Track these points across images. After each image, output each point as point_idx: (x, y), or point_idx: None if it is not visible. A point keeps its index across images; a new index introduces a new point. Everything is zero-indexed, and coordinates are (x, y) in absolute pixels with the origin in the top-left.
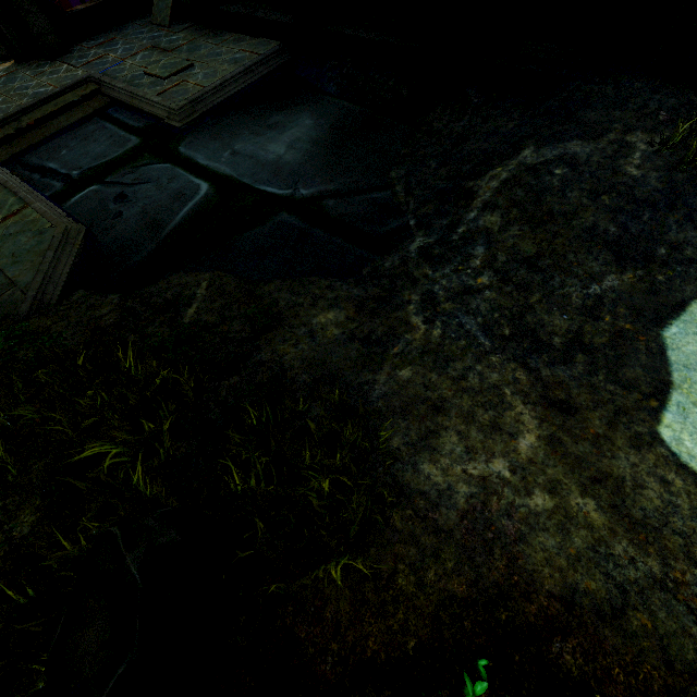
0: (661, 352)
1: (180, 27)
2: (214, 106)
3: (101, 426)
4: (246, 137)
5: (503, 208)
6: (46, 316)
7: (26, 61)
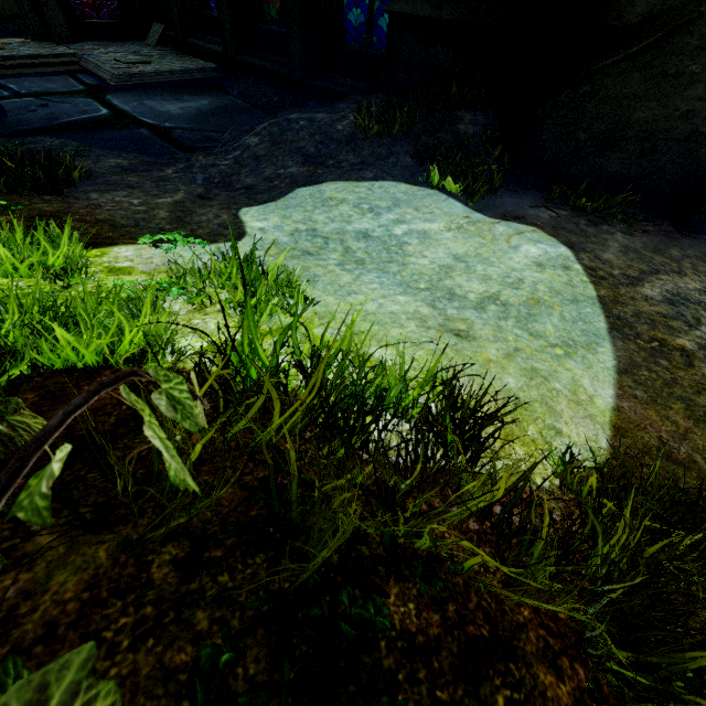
0: (287, 193)
1: (162, 49)
2: (148, 83)
3: None
4: (157, 100)
5: (263, 136)
6: None
7: (40, 41)
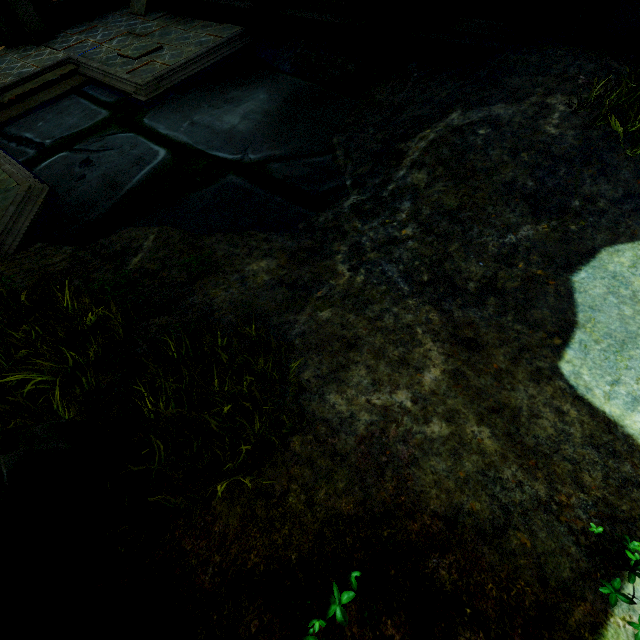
0: (569, 295)
1: (154, 16)
2: (178, 82)
3: (32, 357)
4: (205, 110)
5: (430, 166)
6: (2, 263)
7: (15, 46)
